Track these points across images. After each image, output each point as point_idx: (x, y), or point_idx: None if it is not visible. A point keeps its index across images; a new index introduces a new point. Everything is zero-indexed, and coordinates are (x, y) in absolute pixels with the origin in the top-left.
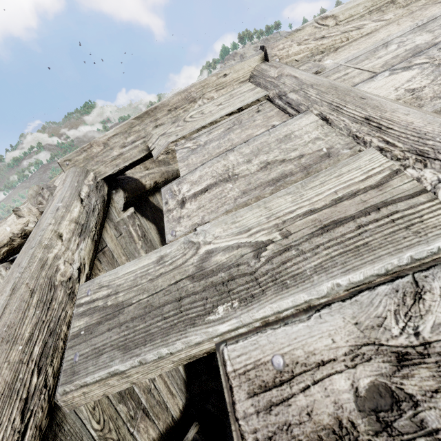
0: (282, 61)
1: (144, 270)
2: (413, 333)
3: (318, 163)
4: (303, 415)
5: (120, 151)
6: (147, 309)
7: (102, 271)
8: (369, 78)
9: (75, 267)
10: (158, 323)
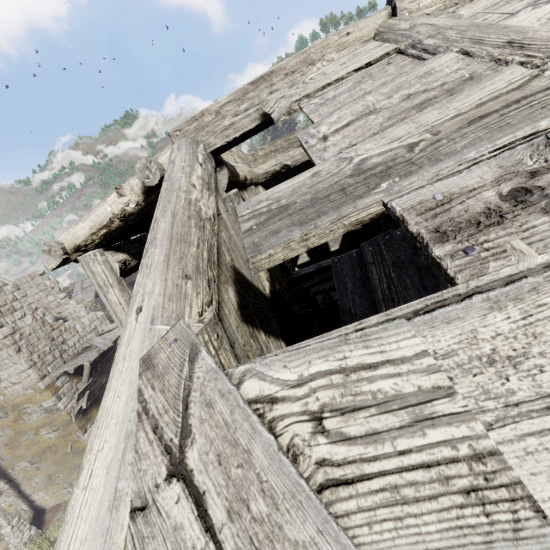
0: (412, 15)
1: (301, 183)
2: (543, 161)
3: (462, 85)
4: (462, 211)
5: (232, 121)
6: (314, 201)
7: (222, 232)
8: (511, 15)
9: (211, 212)
10: (328, 205)
